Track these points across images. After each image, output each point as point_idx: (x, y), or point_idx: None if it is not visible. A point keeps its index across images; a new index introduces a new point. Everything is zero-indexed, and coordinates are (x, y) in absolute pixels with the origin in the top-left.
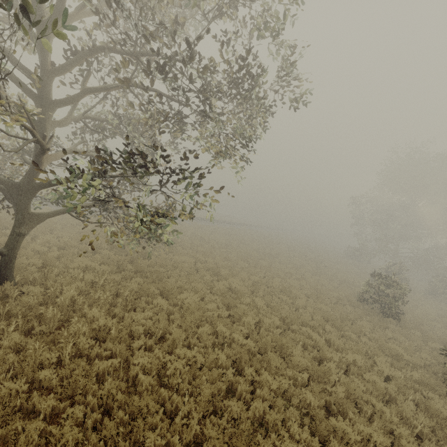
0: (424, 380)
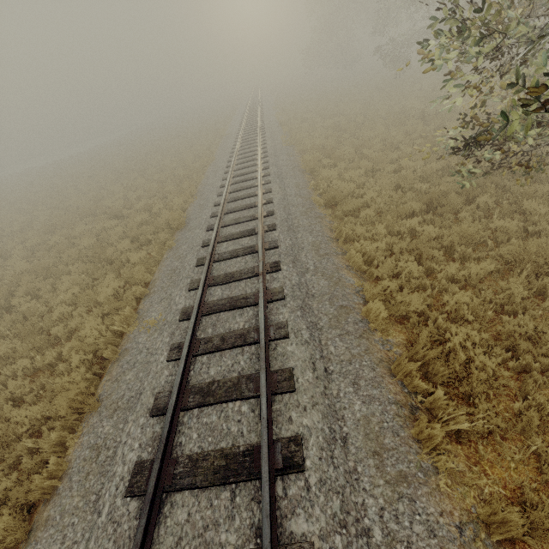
0: None
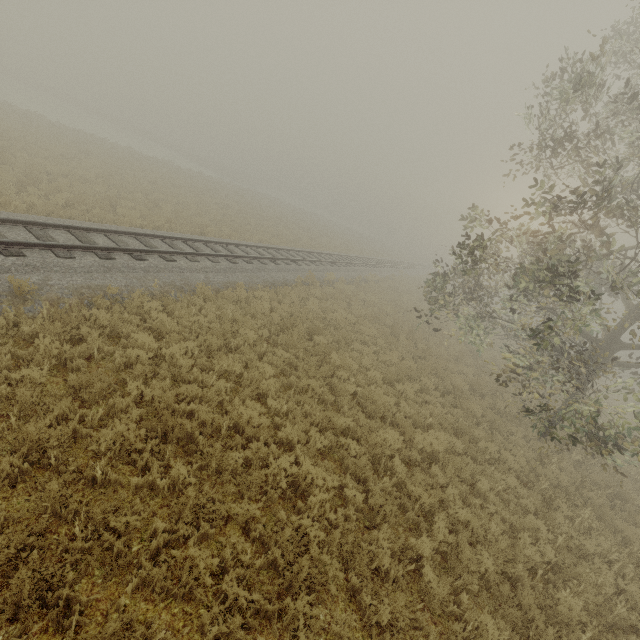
0: None
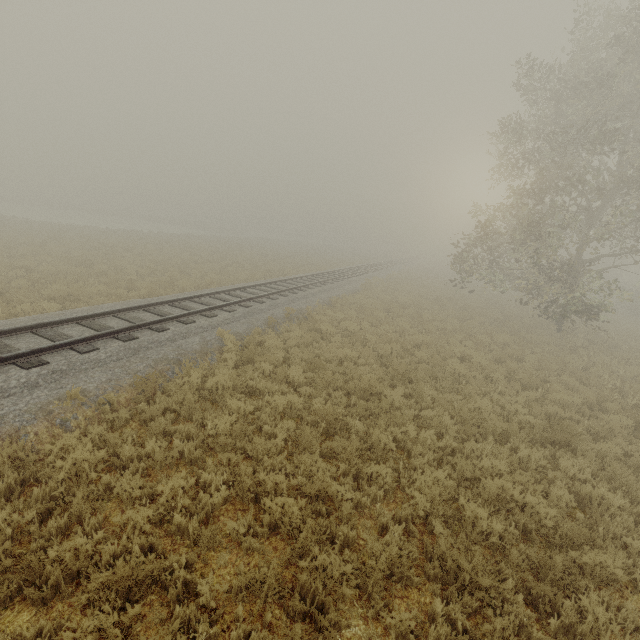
0: None
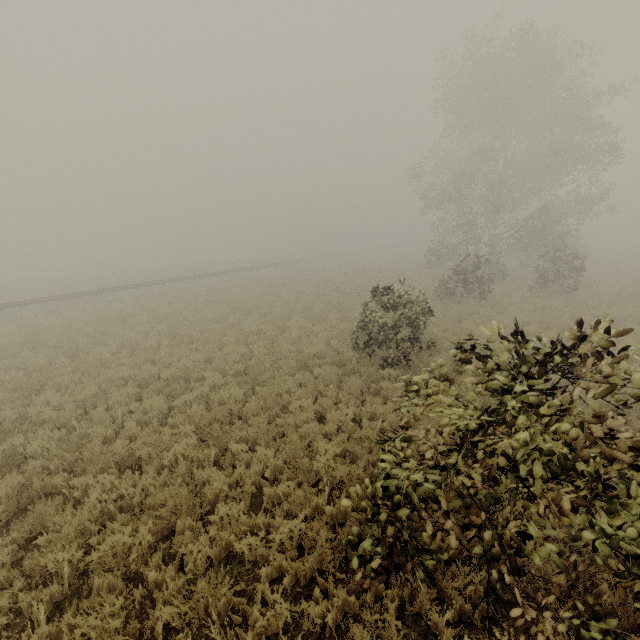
0: (311, 537)
